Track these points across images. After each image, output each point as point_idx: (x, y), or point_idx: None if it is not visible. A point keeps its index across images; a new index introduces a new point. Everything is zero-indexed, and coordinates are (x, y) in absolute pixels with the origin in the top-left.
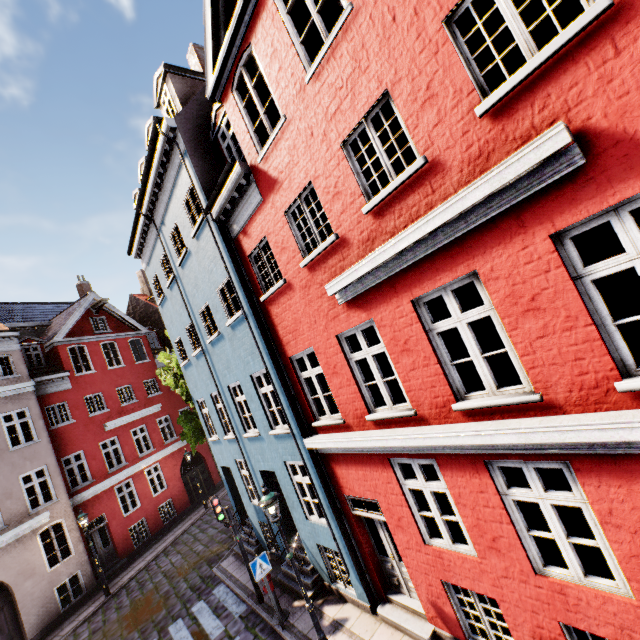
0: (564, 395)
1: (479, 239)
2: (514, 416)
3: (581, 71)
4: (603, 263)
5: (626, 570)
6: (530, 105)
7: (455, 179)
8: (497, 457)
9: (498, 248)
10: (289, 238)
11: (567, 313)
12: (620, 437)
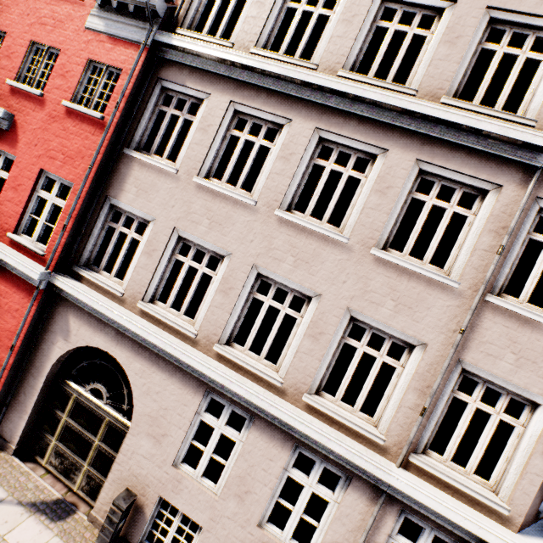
0: None
1: None
2: None
3: (29, 105)
4: None
5: None
6: (18, 99)
7: None
8: None
9: None
10: None
11: None
12: None
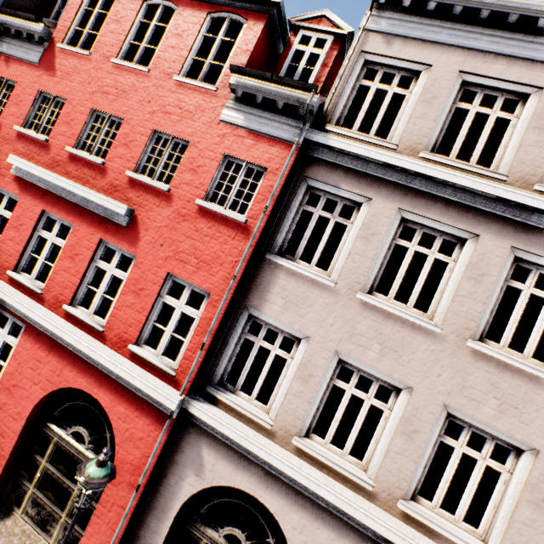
0: (50, 298)
1: (87, 215)
2: (27, 294)
3: (152, 200)
4: (104, 263)
5: (3, 378)
6: (138, 191)
7: (103, 184)
8: (3, 307)
9: (87, 225)
10: (27, 105)
11: (79, 269)
12: (43, 322)
